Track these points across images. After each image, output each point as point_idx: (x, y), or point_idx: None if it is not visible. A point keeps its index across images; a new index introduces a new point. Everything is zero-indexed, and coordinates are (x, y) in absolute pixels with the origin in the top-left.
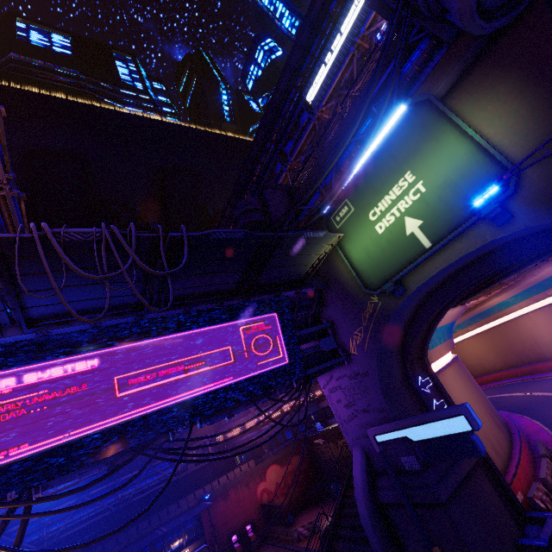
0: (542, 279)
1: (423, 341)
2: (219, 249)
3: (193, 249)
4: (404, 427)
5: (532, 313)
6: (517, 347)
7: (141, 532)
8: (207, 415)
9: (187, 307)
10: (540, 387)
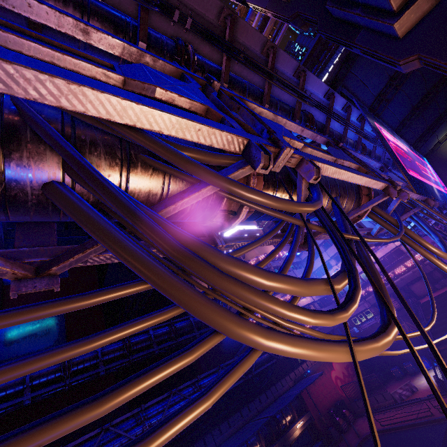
0: None
1: None
2: None
3: (446, 86)
4: None
5: None
6: None
7: (263, 403)
8: None
9: None
10: None
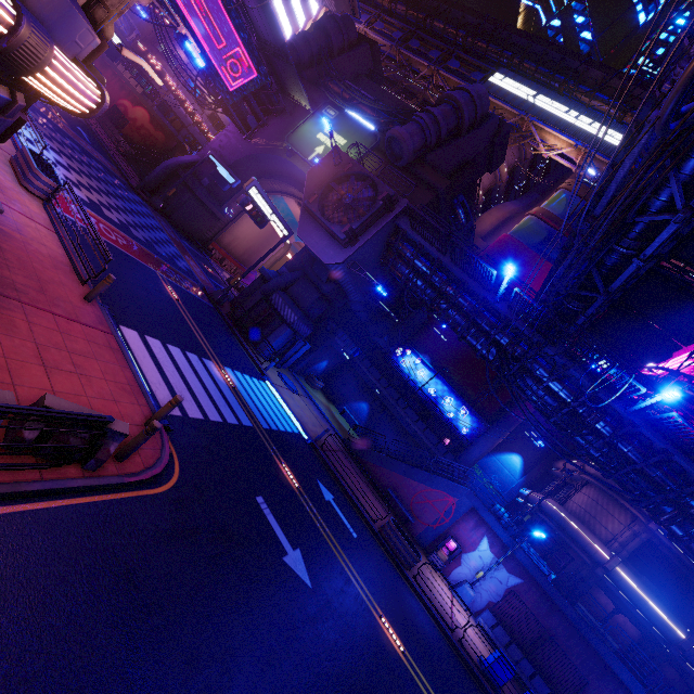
0: None
1: (275, 191)
2: (272, 23)
3: (265, 6)
4: (221, 164)
5: None
6: None
7: None
8: (184, 37)
9: (238, 2)
10: None
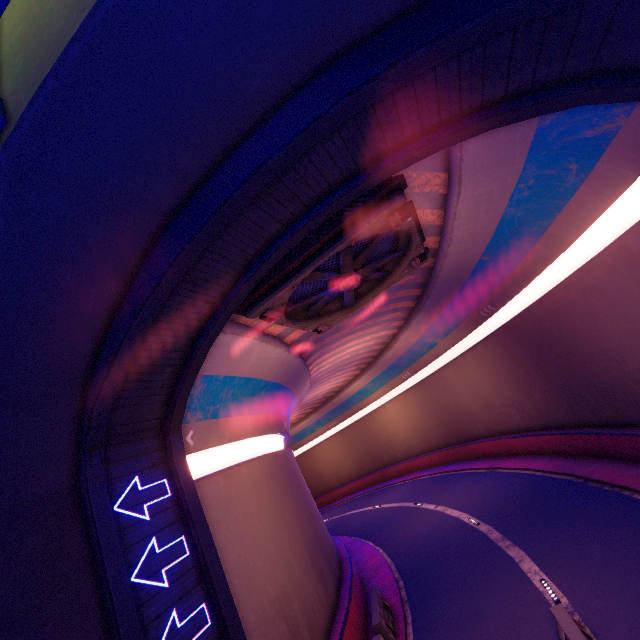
0: (398, 356)
1: (175, 387)
2: None
3: None
4: None
5: (388, 403)
6: (373, 447)
7: None
8: None
9: None
10: (390, 496)
